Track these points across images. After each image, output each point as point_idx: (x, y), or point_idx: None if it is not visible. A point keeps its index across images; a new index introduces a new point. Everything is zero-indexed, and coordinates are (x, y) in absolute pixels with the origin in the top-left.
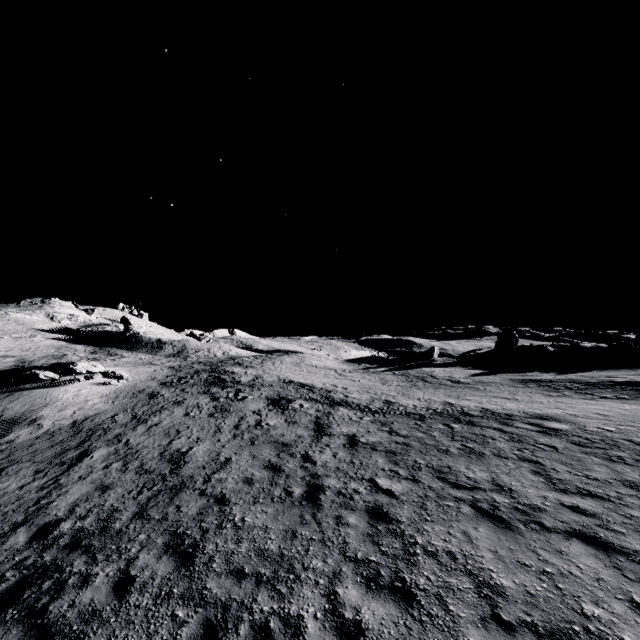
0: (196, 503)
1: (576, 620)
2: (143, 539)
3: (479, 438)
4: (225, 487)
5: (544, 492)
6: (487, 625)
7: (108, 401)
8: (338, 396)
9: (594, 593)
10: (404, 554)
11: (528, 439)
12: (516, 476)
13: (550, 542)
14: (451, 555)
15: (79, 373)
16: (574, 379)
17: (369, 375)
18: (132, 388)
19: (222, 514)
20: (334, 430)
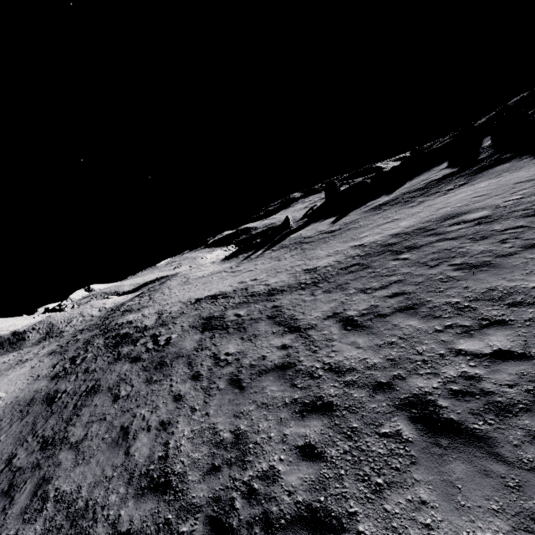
0: None
1: None
2: None
3: (449, 253)
4: (291, 488)
5: None
6: None
7: None
8: (260, 288)
9: None
10: None
11: (486, 233)
12: None
13: None
14: None
15: None
16: (406, 191)
17: (257, 261)
18: (14, 405)
19: None
20: (308, 320)
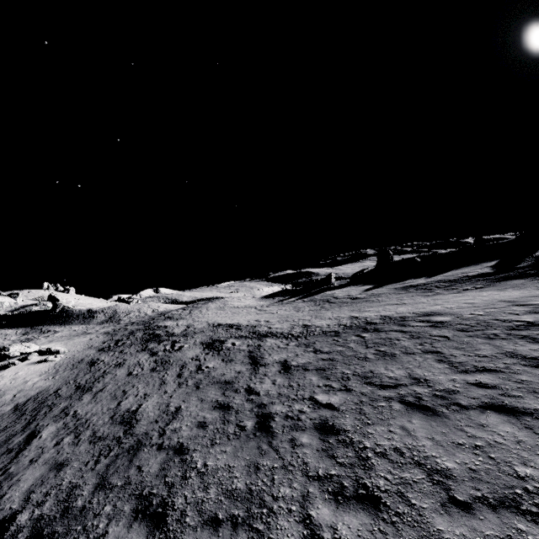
0: (156, 459)
1: (515, 484)
2: (109, 511)
3: (387, 341)
4: (181, 436)
5: (451, 376)
6: (448, 510)
7: (48, 377)
8: (263, 329)
9: (520, 455)
10: (359, 461)
11: (424, 334)
12: (426, 367)
13: (471, 418)
14: (398, 451)
15: (13, 357)
16: (440, 279)
17: (284, 306)
18: (71, 360)
19: (184, 464)
20: (267, 360)
